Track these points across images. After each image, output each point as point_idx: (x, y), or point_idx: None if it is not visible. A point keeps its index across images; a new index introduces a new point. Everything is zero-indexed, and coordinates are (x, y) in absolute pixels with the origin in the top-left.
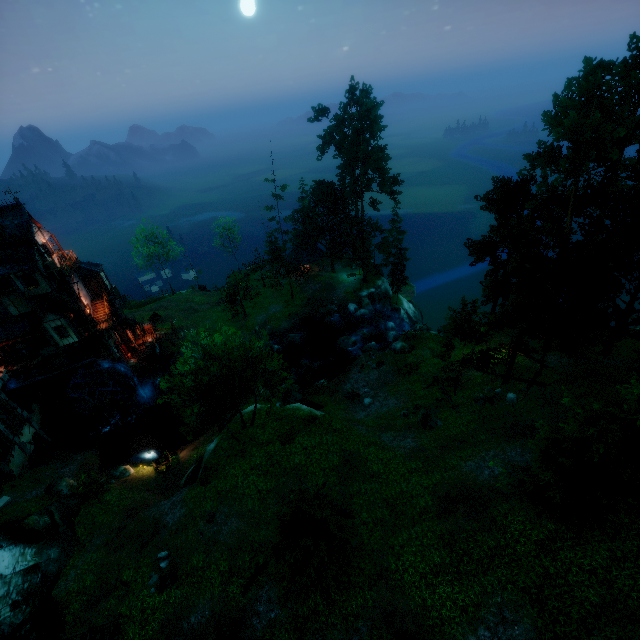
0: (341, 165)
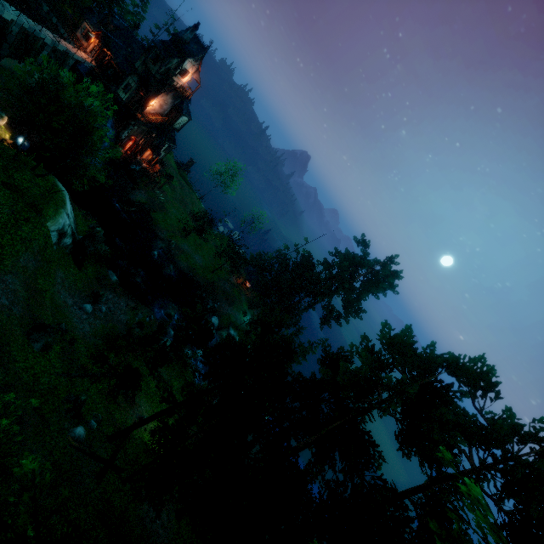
0: (326, 258)
